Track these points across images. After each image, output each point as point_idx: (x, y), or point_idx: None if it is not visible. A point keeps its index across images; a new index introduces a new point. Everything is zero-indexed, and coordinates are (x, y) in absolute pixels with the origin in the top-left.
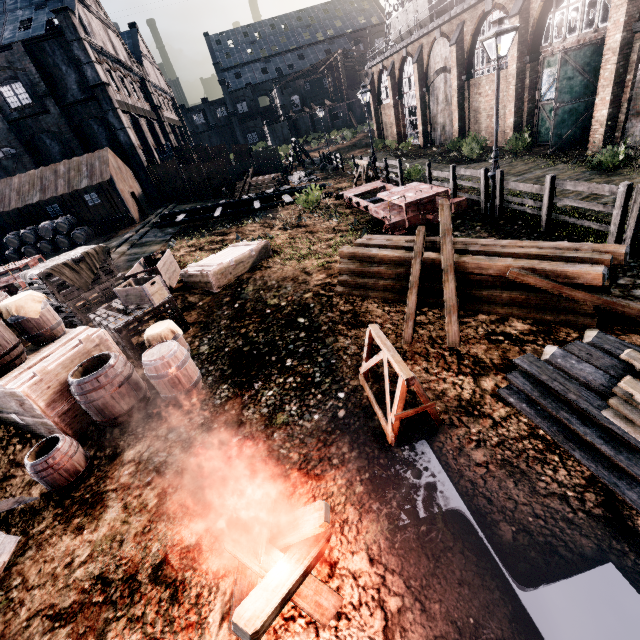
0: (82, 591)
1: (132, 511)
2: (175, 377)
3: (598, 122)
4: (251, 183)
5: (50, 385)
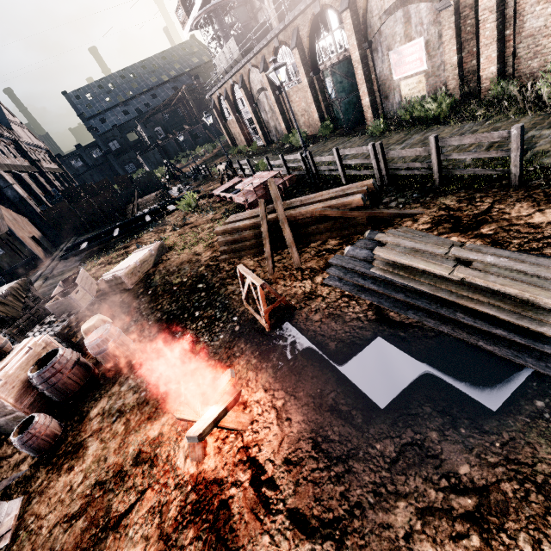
0: (86, 496)
1: (108, 440)
2: (114, 348)
3: (366, 106)
4: (139, 203)
5: (14, 385)
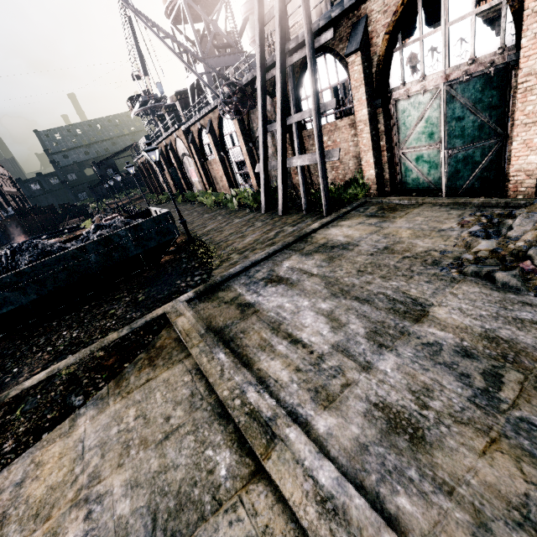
0: None
1: None
2: None
3: (186, 189)
4: (69, 223)
5: None
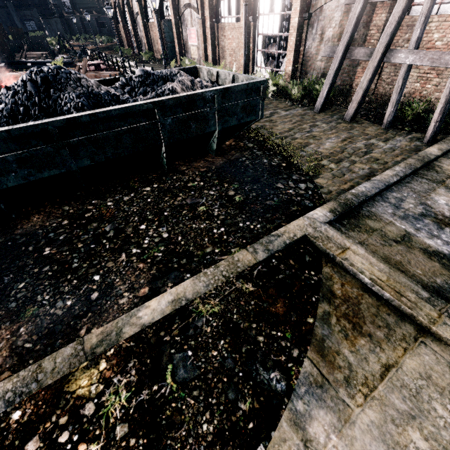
0: None
1: None
2: None
3: (177, 52)
4: (27, 55)
5: None
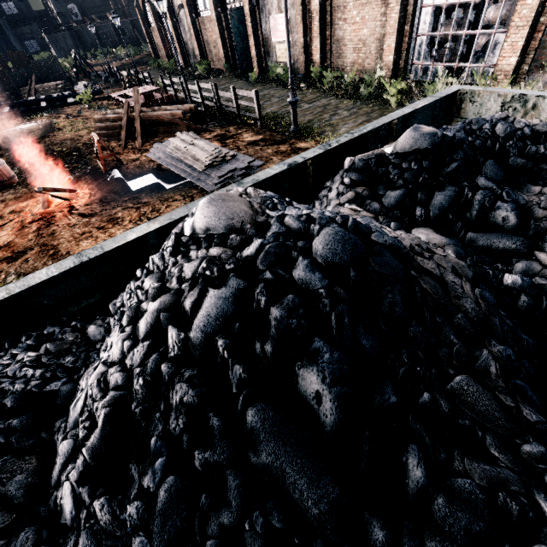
0: None
1: None
2: None
3: (254, 57)
4: (36, 89)
5: None
